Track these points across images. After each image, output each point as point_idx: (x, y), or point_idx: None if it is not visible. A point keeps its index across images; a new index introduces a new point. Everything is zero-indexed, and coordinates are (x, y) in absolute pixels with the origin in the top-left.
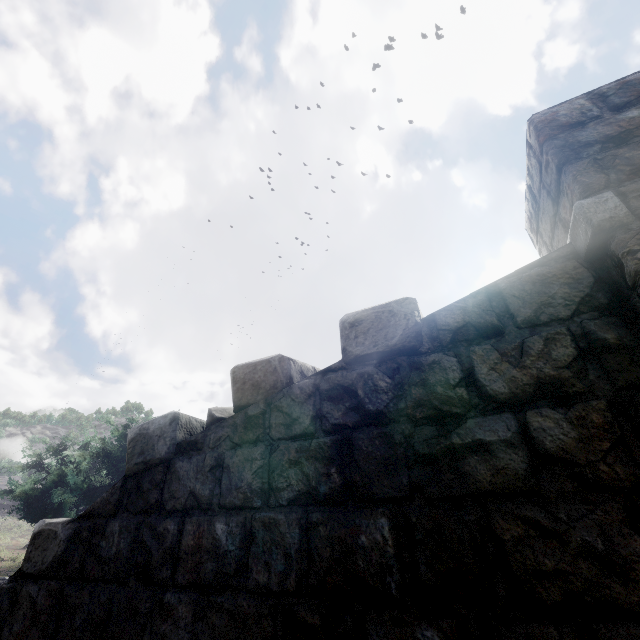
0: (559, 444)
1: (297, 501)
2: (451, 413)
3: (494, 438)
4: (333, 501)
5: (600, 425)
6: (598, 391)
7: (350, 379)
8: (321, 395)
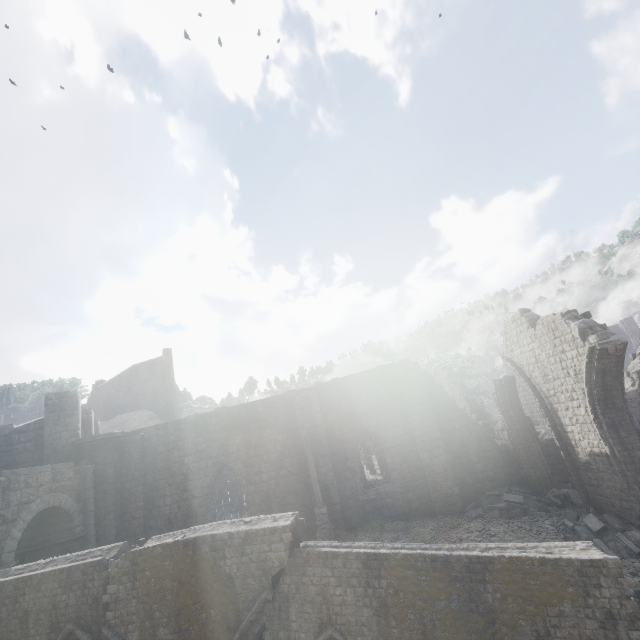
0: (28, 447)
1: None
2: (15, 444)
3: (20, 447)
4: None
5: (34, 444)
6: (36, 440)
7: None
8: None
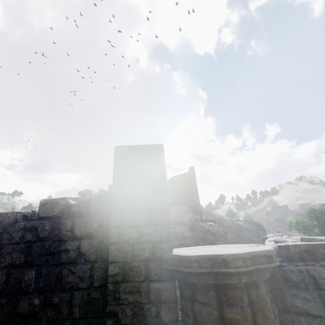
0: (84, 250)
1: (7, 266)
2: (63, 240)
3: (71, 248)
4: (20, 266)
5: (94, 246)
6: (98, 237)
7: (37, 224)
8: (25, 229)
